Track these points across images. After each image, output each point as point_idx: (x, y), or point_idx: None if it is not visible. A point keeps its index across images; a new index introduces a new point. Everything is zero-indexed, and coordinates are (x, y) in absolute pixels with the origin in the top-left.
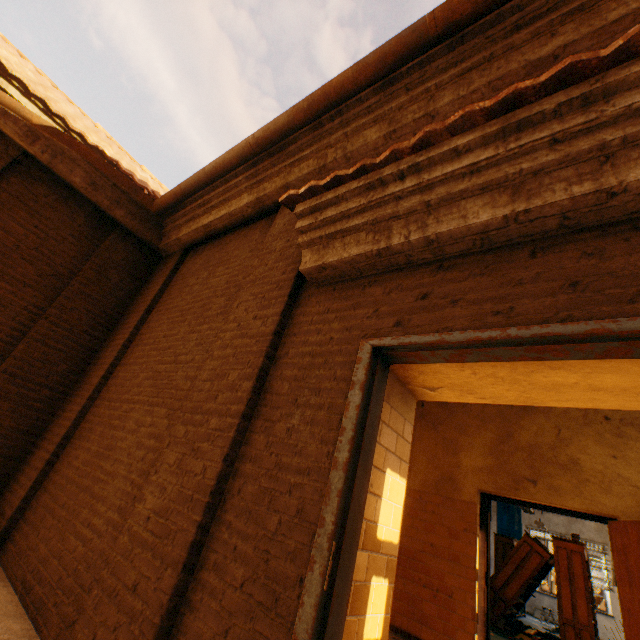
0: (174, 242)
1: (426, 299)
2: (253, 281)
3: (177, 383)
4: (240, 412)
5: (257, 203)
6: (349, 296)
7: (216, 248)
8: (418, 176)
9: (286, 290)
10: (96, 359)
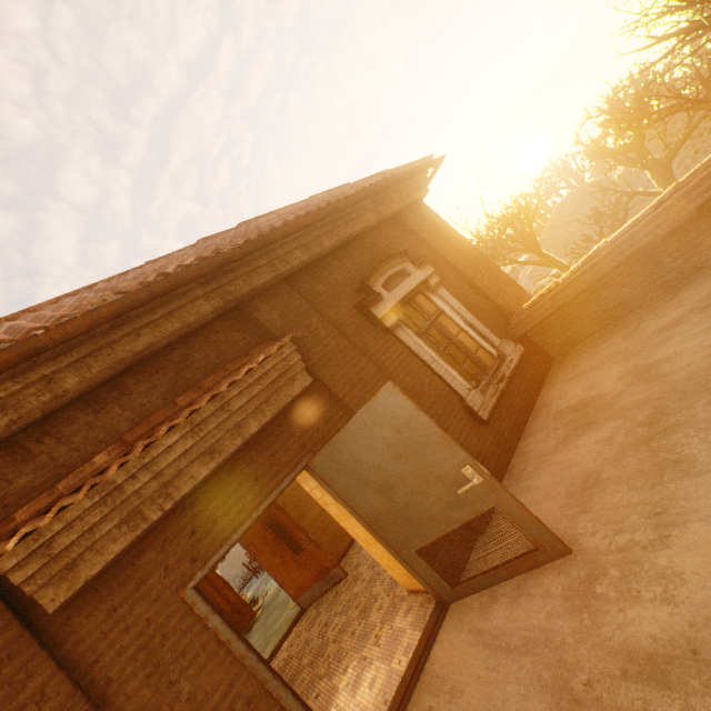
0: None
1: (197, 532)
2: None
3: None
4: None
5: None
6: (125, 580)
7: None
8: (149, 469)
9: (31, 648)
10: None
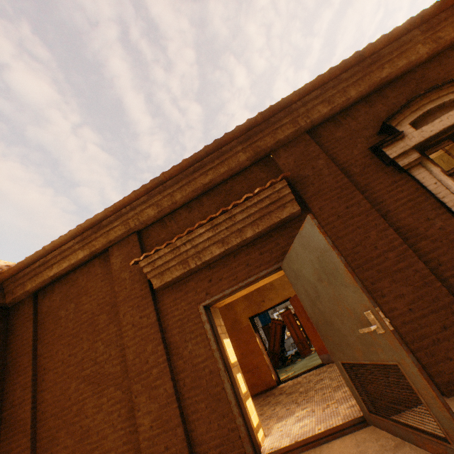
0: (22, 294)
1: (212, 281)
2: (124, 299)
3: (109, 371)
4: (166, 359)
5: (91, 253)
6: (181, 289)
7: (67, 285)
8: (191, 243)
9: (150, 298)
10: (7, 405)
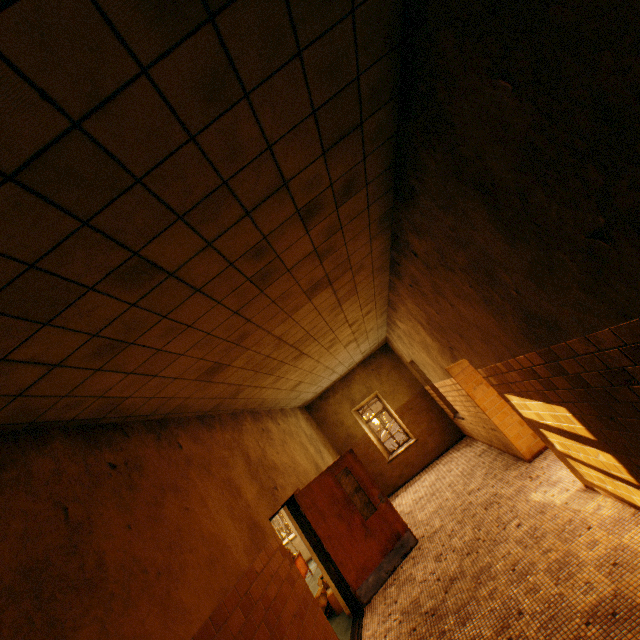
0: None
1: None
2: None
3: None
4: None
5: None
6: None
7: None
8: None
9: None
10: None
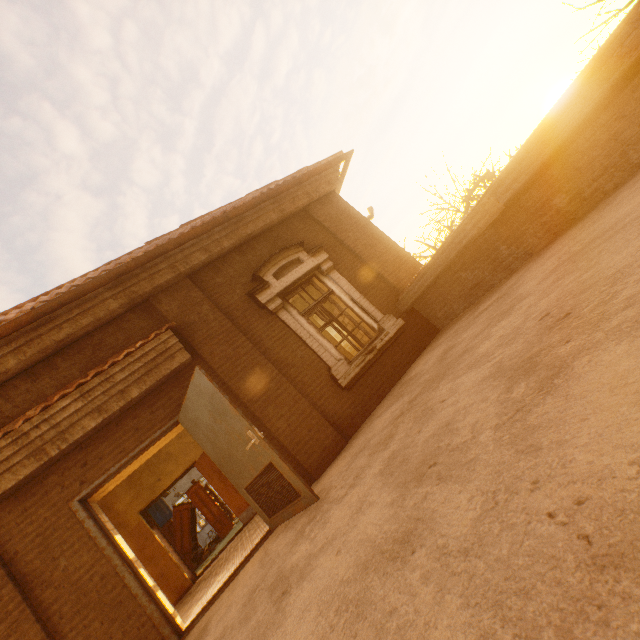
0: None
1: (88, 464)
2: None
3: None
4: (22, 600)
5: None
6: (36, 492)
7: None
8: (49, 422)
9: None
10: None
